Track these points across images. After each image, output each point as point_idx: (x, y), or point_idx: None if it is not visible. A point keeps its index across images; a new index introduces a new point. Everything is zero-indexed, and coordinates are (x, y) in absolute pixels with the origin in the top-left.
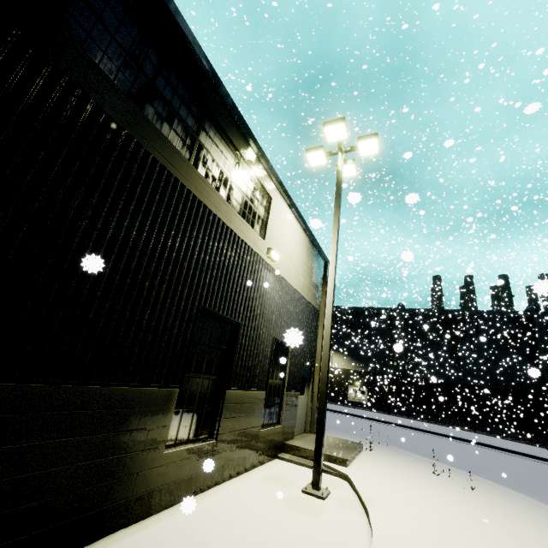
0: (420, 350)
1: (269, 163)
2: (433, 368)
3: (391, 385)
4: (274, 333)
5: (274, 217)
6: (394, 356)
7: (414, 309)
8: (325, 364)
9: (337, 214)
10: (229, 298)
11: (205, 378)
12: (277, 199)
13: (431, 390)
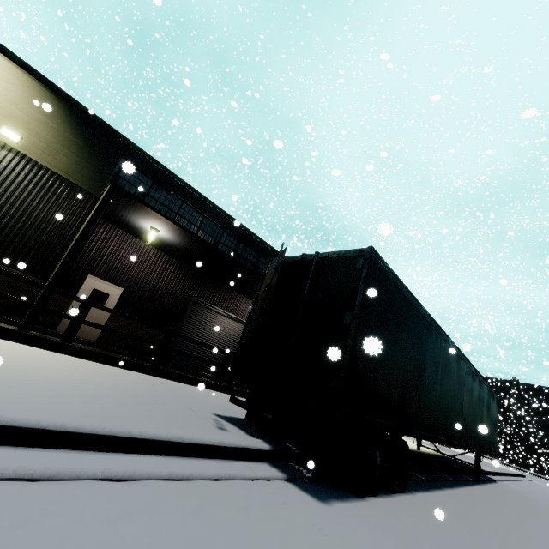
0: (532, 419)
1: None
2: (544, 435)
3: (504, 442)
4: None
5: None
6: (507, 419)
7: (527, 384)
8: None
9: None
10: None
11: None
12: None
13: (542, 453)
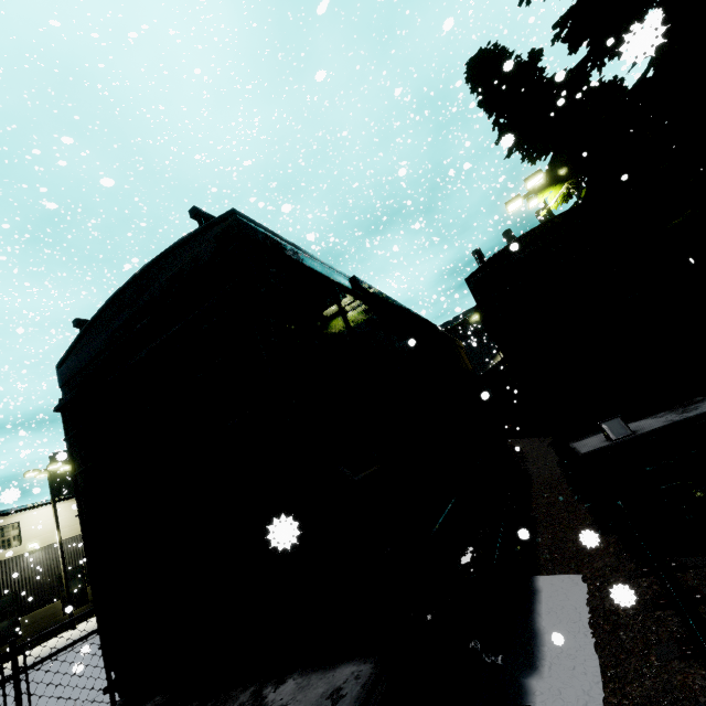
0: None
1: (4, 514)
2: None
3: None
4: (57, 572)
5: (27, 526)
6: None
7: None
8: (65, 582)
9: (53, 509)
10: (3, 588)
11: (5, 621)
12: (26, 515)
13: None
